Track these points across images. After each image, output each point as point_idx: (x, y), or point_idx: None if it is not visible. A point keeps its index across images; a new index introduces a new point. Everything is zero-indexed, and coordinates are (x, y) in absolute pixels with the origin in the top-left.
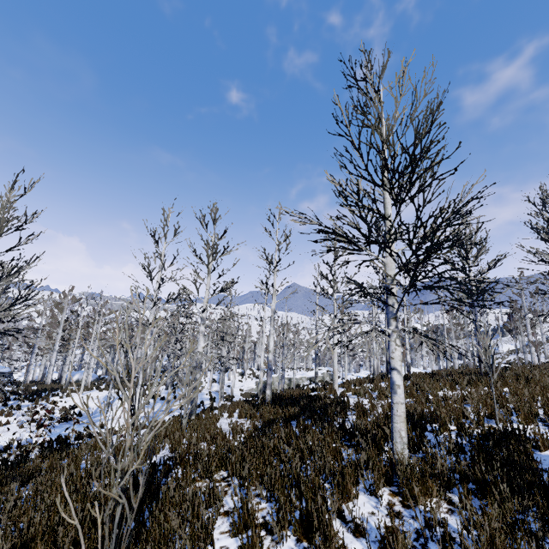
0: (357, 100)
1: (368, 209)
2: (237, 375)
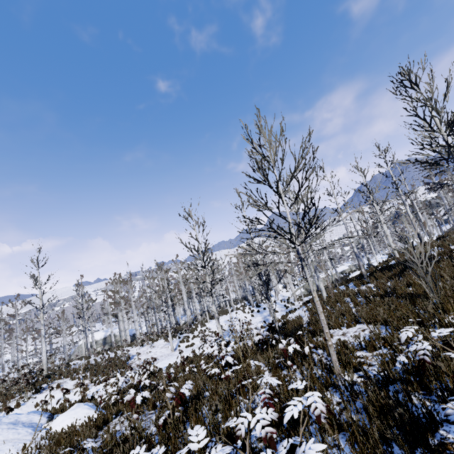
0: (393, 88)
1: (451, 147)
2: (281, 289)
